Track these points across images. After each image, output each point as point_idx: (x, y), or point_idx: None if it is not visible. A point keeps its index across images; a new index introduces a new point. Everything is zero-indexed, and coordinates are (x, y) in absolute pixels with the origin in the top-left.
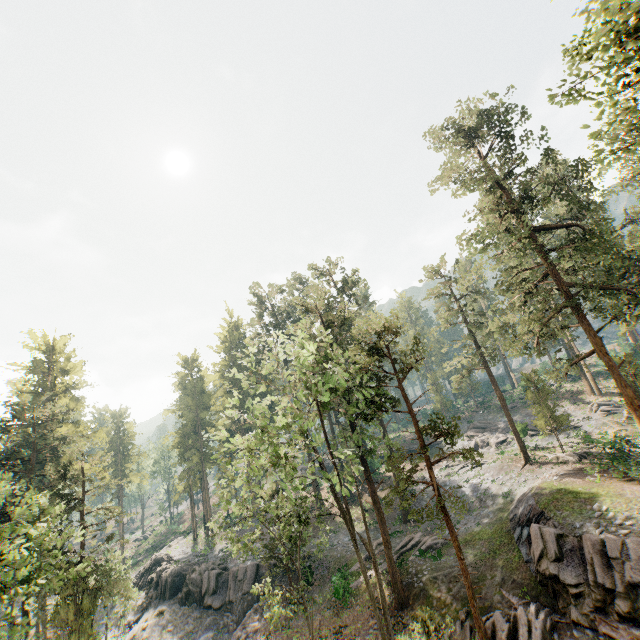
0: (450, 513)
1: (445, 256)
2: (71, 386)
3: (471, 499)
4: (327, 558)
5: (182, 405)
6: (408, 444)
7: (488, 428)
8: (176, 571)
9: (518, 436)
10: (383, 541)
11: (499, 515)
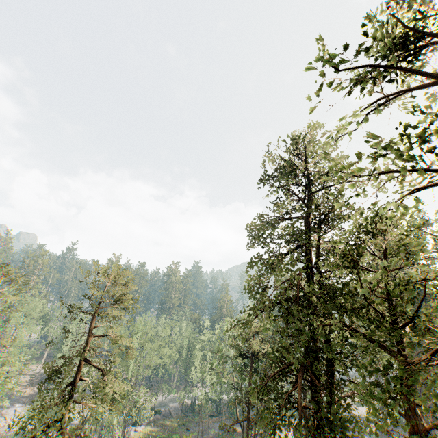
0: None
1: None
2: None
3: None
4: None
5: None
6: None
7: None
8: None
9: None
10: None
11: None
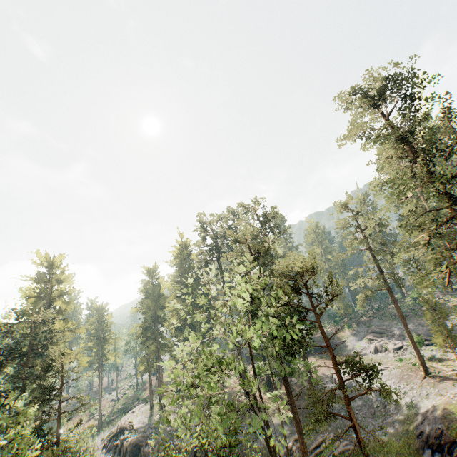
0: (357, 415)
1: (349, 195)
2: (63, 292)
3: (376, 404)
4: (252, 447)
5: (144, 305)
6: (317, 341)
7: (385, 334)
8: (134, 441)
9: (417, 351)
10: (301, 450)
11: (404, 427)
